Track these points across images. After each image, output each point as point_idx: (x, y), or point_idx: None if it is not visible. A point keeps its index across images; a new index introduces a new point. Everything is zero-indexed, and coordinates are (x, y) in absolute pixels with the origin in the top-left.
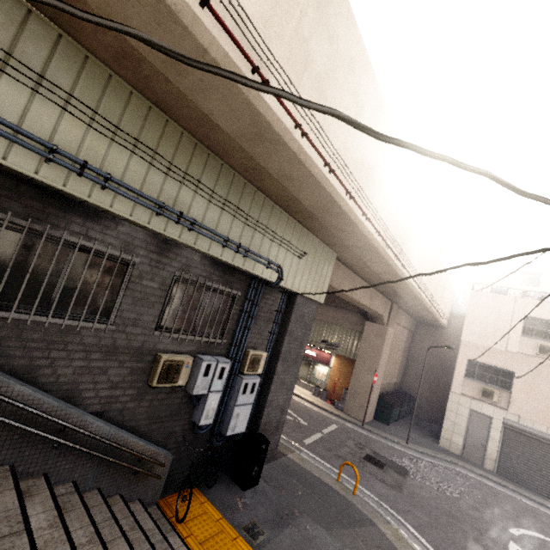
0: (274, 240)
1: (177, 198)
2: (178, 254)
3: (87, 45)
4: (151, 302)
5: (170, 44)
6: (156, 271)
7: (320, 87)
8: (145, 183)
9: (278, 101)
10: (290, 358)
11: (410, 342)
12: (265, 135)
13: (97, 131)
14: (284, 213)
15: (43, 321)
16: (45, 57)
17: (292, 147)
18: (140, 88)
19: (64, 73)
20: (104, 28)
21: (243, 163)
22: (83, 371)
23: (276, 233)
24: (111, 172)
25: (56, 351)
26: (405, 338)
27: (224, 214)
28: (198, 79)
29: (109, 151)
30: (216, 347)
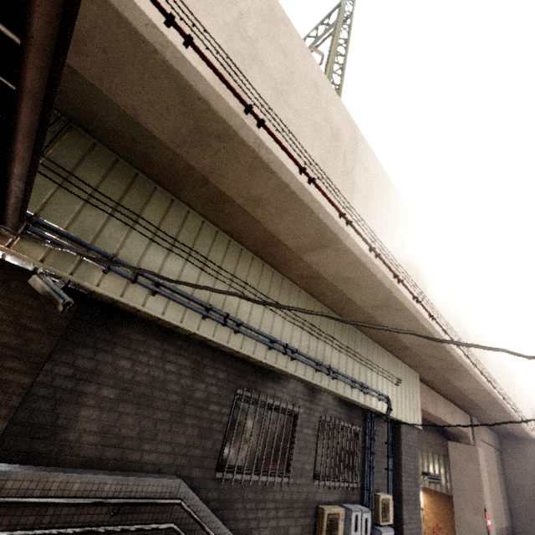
0: (378, 372)
1: (323, 354)
2: (319, 399)
3: (285, 273)
4: (309, 448)
5: (349, 273)
6: (309, 417)
7: (415, 267)
8: (308, 348)
9: (405, 288)
10: (411, 500)
11: (500, 463)
12: (392, 306)
13: (288, 321)
14: (379, 347)
15: (256, 480)
16: (268, 285)
17: (412, 311)
18: (305, 288)
19: (274, 291)
20: (306, 268)
21: (360, 319)
22: (274, 532)
23: (378, 366)
24: (293, 346)
25: (260, 511)
26: (494, 458)
27: (348, 359)
28: (357, 284)
29: (292, 332)
30: (352, 493)
